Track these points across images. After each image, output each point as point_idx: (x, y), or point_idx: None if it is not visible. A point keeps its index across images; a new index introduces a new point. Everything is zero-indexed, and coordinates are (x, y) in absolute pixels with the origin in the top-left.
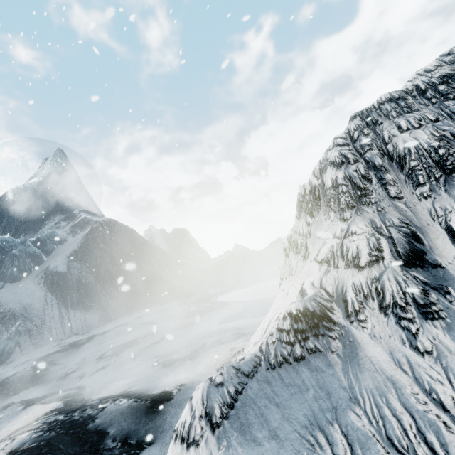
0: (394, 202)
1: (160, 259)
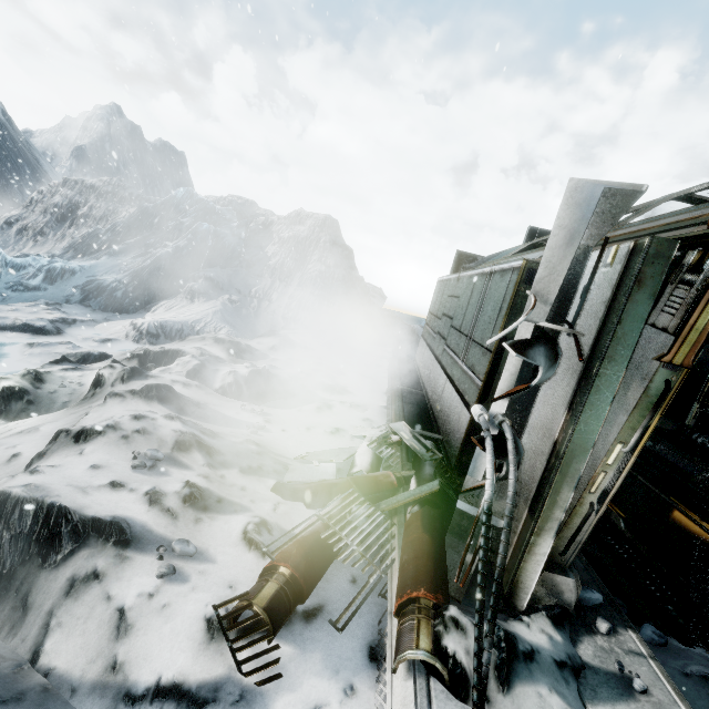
0: (32, 212)
1: (26, 180)
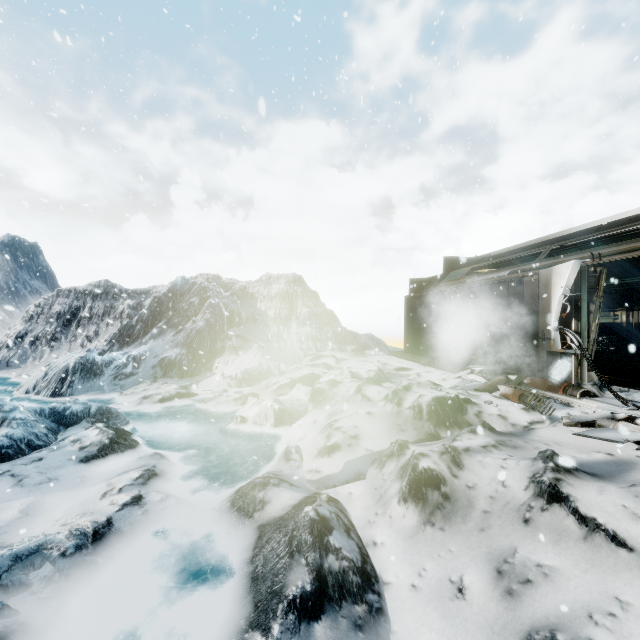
0: (36, 324)
1: None
